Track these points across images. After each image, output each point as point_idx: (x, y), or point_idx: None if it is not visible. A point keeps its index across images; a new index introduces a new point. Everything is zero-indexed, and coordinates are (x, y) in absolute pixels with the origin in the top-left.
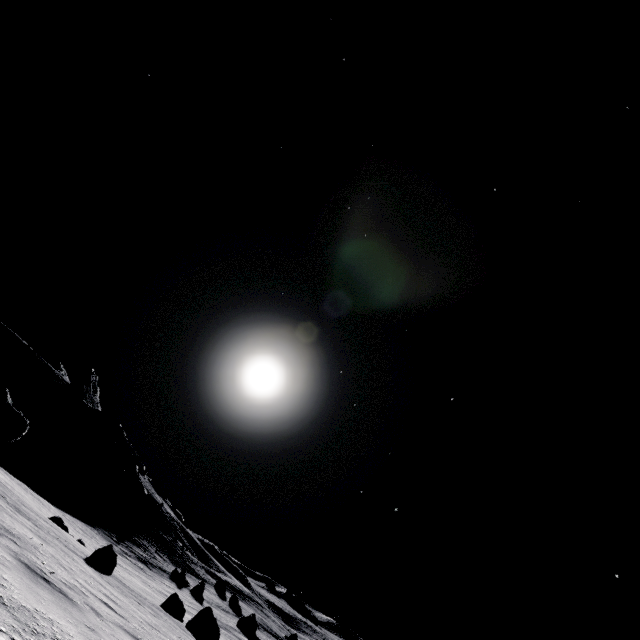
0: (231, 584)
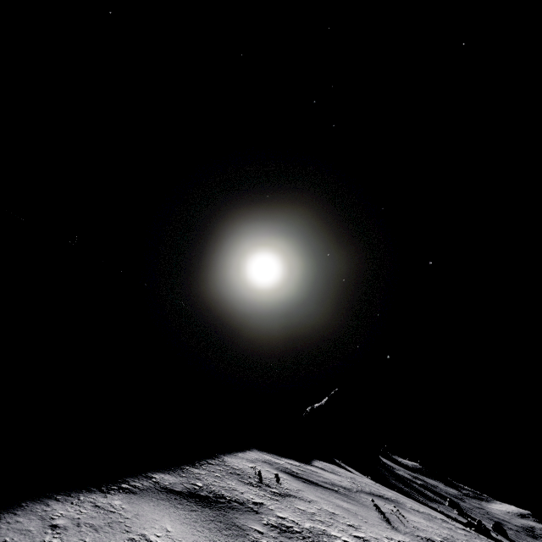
0: (426, 486)
